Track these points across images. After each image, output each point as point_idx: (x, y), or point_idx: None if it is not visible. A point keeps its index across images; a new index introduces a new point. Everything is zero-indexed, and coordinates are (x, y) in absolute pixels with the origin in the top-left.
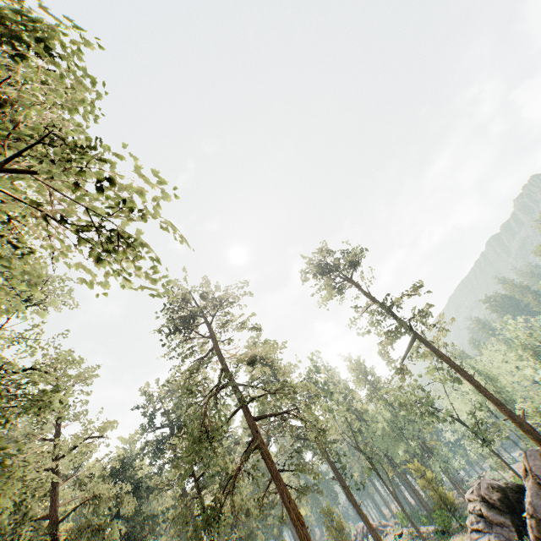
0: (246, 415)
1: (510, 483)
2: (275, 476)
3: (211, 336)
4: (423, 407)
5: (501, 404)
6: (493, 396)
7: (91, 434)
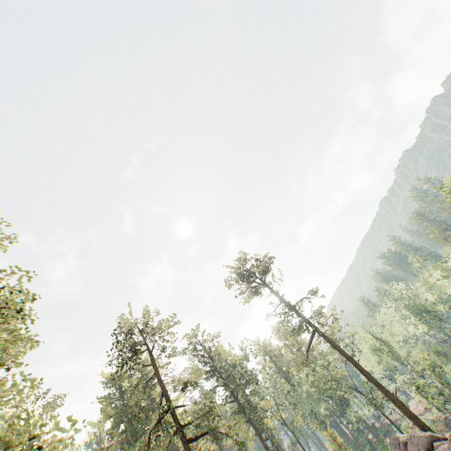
0: (181, 438)
1: None
2: None
3: (152, 363)
4: (329, 382)
5: (379, 385)
6: (373, 379)
7: None
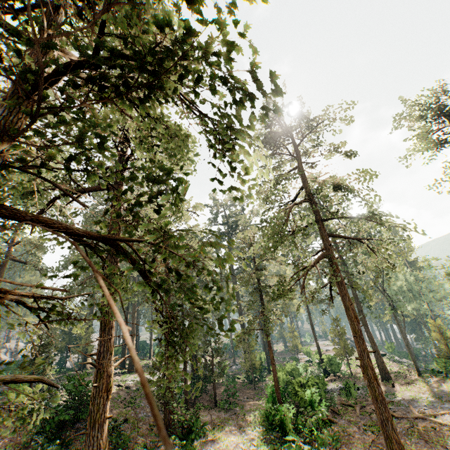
0: (321, 229)
1: None
2: (341, 282)
3: (297, 154)
4: None
5: None
6: None
7: (186, 209)
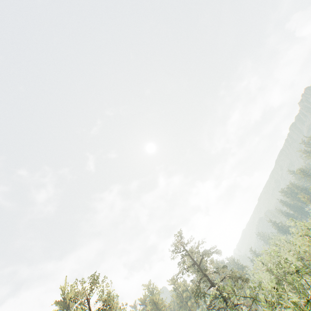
0: None
1: None
2: None
3: None
4: None
5: None
6: None
7: None
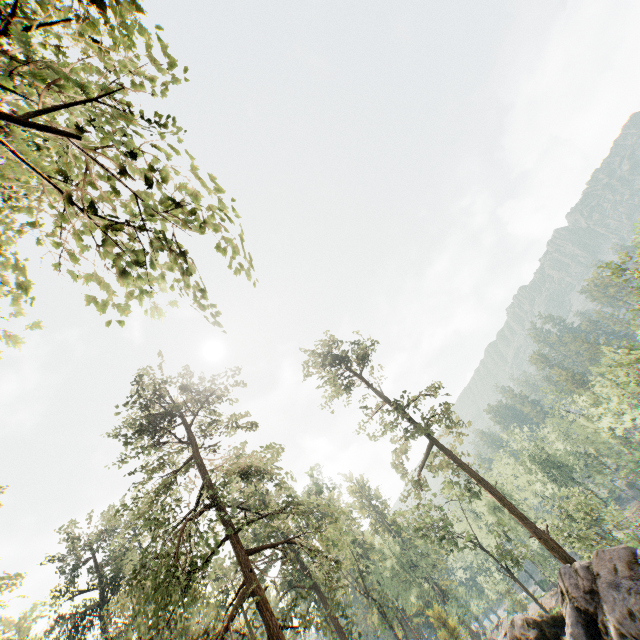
0: (236, 547)
1: (546, 614)
2: (276, 633)
3: (190, 439)
4: (442, 530)
5: (526, 518)
6: (517, 510)
7: None
